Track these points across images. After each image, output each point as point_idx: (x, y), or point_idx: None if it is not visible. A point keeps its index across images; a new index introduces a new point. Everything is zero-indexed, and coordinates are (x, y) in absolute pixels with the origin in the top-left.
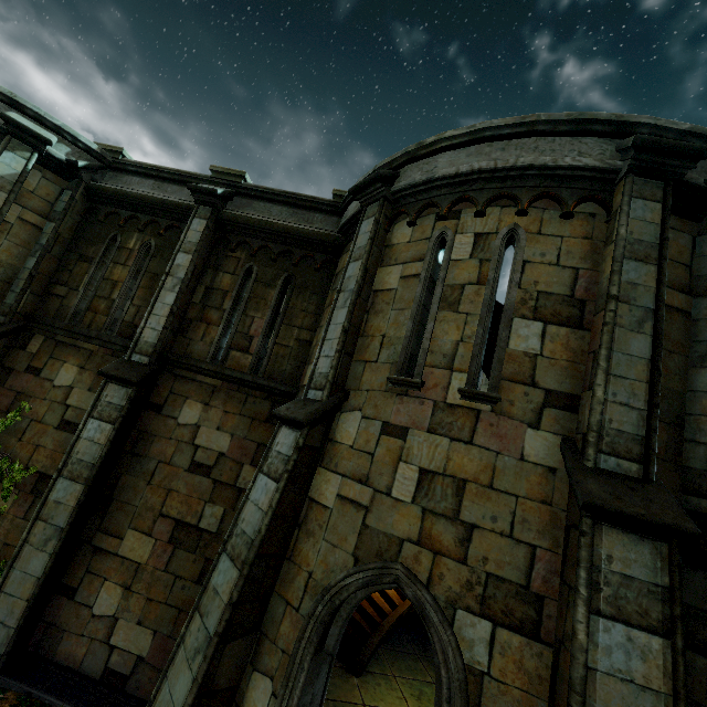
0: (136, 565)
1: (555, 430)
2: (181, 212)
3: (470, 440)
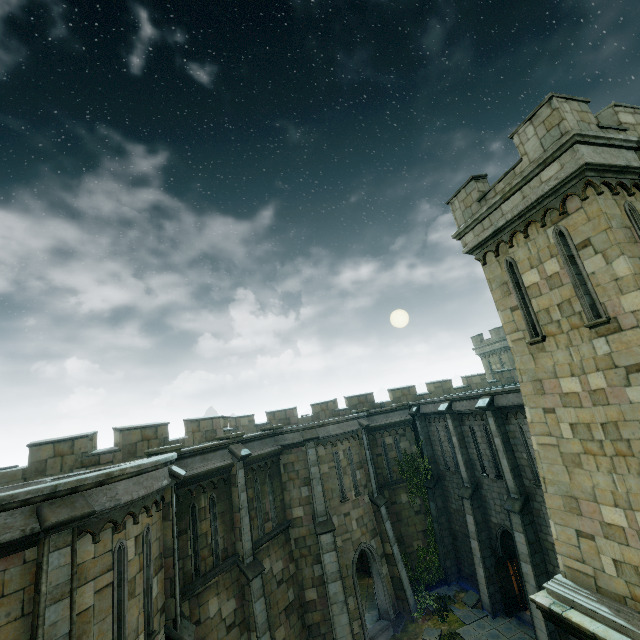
0: (283, 639)
1: (366, 493)
2: (226, 469)
3: (359, 506)
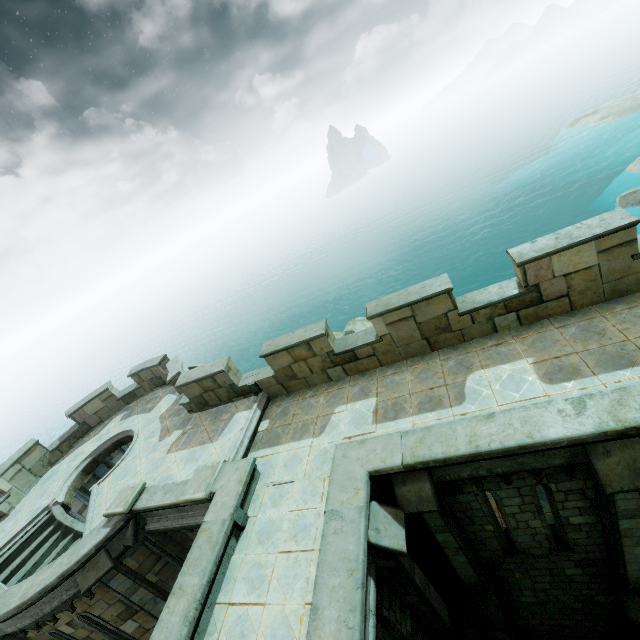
0: None
1: None
2: None
3: None
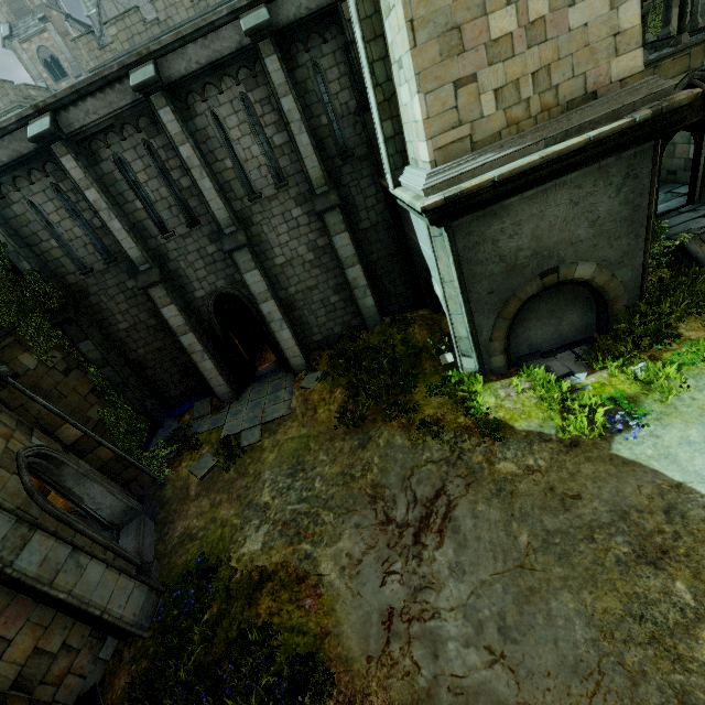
0: None
1: None
2: None
3: None
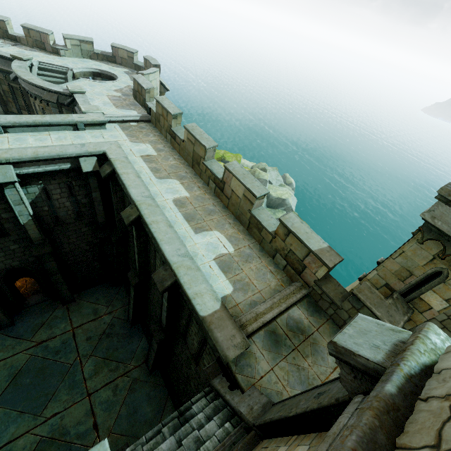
0: None
1: None
2: None
3: None
